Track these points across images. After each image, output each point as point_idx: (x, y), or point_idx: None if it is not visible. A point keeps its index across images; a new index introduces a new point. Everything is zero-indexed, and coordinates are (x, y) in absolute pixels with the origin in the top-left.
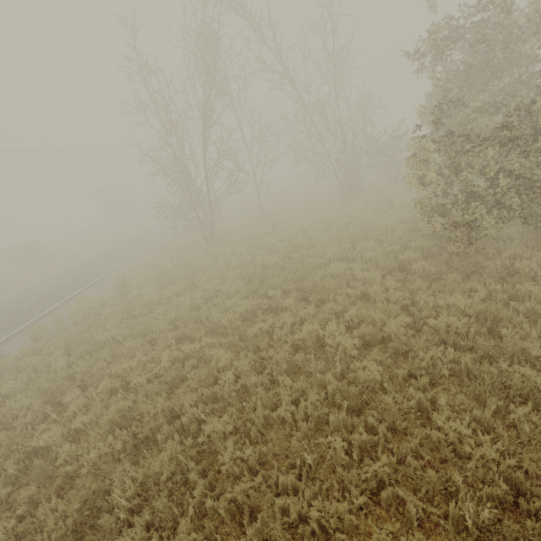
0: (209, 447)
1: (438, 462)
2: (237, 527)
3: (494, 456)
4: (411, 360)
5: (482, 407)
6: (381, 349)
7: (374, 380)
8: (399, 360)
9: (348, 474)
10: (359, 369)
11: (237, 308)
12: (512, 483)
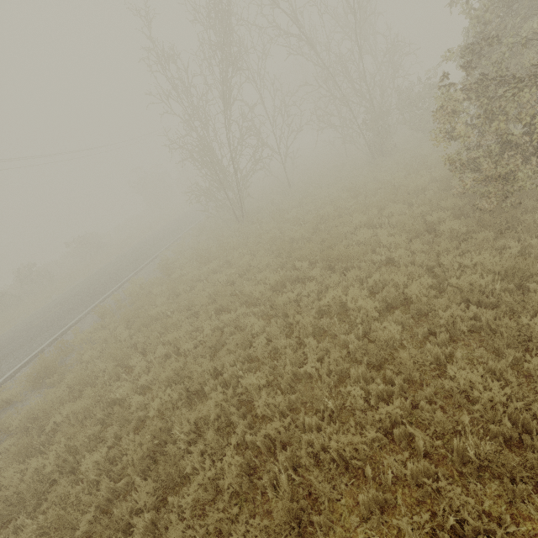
0: (247, 398)
1: (450, 407)
2: (273, 456)
3: (502, 400)
4: (430, 319)
5: (500, 359)
6: (404, 311)
7: (393, 338)
8: (421, 320)
9: (365, 417)
10: (379, 329)
11: (266, 281)
12: (521, 424)
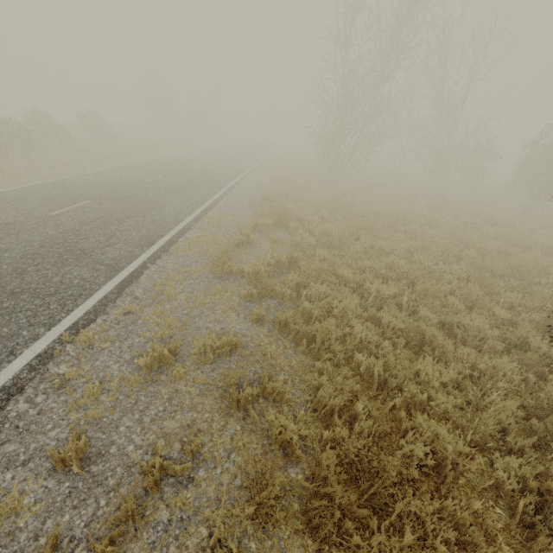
0: None
1: None
2: None
3: None
4: None
5: None
6: None
7: None
8: None
9: None
10: None
11: (457, 219)
12: None
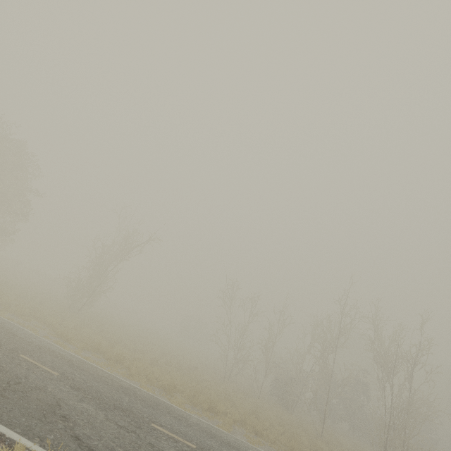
0: None
1: None
2: None
3: None
4: None
5: None
6: None
7: None
8: None
9: None
10: None
11: None
12: None
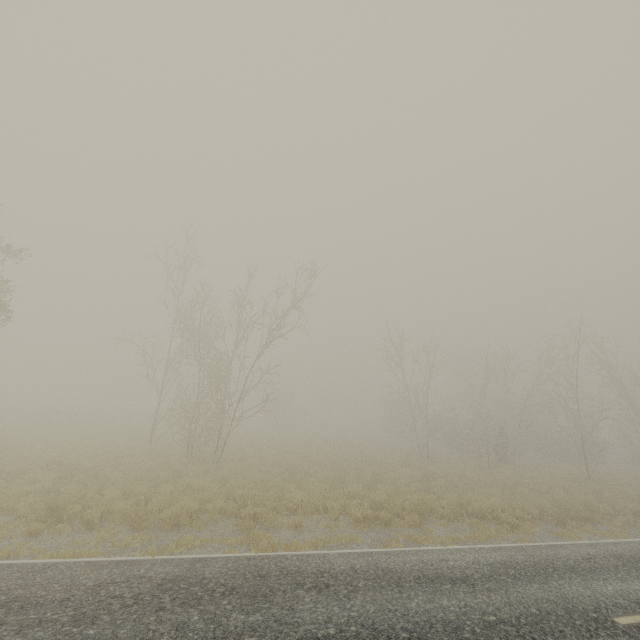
0: None
1: None
2: None
3: None
4: None
5: None
6: None
7: None
8: None
9: None
10: None
11: None
12: None
